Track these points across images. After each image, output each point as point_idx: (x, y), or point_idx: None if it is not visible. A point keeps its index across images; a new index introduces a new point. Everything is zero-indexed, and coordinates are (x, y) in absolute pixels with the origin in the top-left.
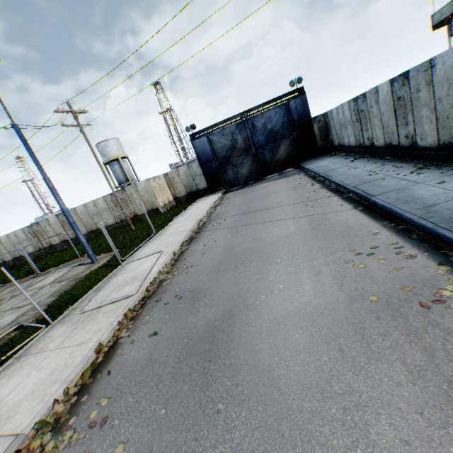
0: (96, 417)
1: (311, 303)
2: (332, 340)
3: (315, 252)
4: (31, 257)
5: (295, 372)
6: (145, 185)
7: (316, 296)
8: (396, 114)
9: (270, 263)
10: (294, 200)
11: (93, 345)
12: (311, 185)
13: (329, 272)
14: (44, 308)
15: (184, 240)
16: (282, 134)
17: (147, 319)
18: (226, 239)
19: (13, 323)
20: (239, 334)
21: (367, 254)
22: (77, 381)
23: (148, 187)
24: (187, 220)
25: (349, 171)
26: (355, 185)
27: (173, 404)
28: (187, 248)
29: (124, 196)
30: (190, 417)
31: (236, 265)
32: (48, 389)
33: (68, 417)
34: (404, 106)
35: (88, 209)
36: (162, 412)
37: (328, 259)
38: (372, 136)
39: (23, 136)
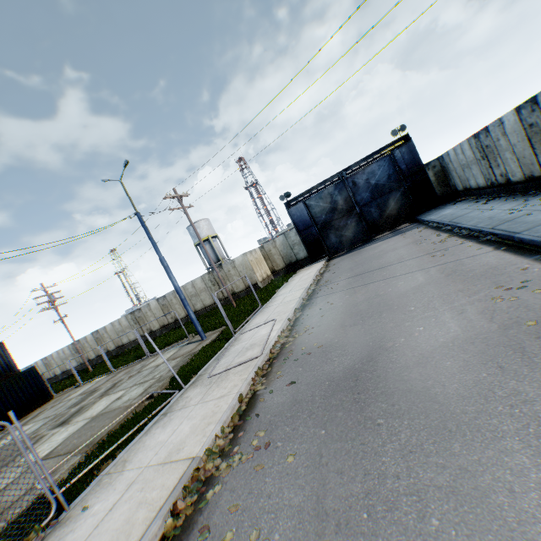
0: (258, 444)
1: (459, 337)
2: (488, 361)
3: (454, 295)
4: (132, 345)
5: (452, 389)
6: (242, 260)
7: (462, 330)
8: (531, 142)
9: (402, 312)
10: (418, 253)
11: (234, 396)
12: (436, 235)
13: (474, 309)
14: (168, 381)
15: (296, 307)
16: (389, 188)
17: (280, 374)
18: (344, 300)
19: (143, 393)
20: (384, 371)
21: (517, 288)
22: (228, 424)
23: (245, 262)
24: (293, 290)
25: (482, 214)
26: (492, 226)
27: (331, 426)
28: (301, 314)
29: (222, 273)
30: (352, 432)
31: (363, 319)
32: (205, 428)
33: (231, 447)
34: (539, 132)
35: (187, 290)
36: (322, 432)
37: (471, 299)
38: (505, 171)
39: (143, 223)
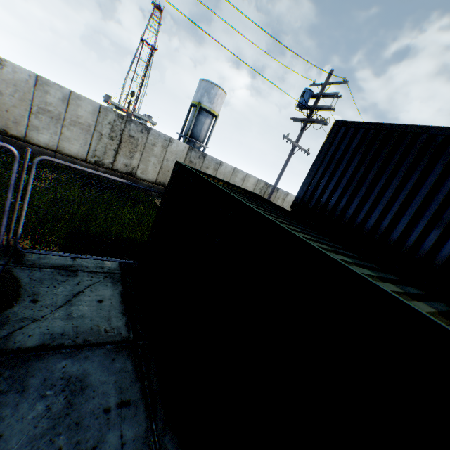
0: None
1: None
2: None
3: None
4: None
5: None
6: None
7: None
8: None
9: None
10: None
11: None
12: None
13: None
14: None
15: None
16: None
17: None
18: None
19: None
20: None
21: None
22: None
23: None
24: None
25: None
26: None
27: None
28: None
29: None
30: None
31: None
32: None
33: None
34: None
35: None
36: None
37: None
38: None
39: None
